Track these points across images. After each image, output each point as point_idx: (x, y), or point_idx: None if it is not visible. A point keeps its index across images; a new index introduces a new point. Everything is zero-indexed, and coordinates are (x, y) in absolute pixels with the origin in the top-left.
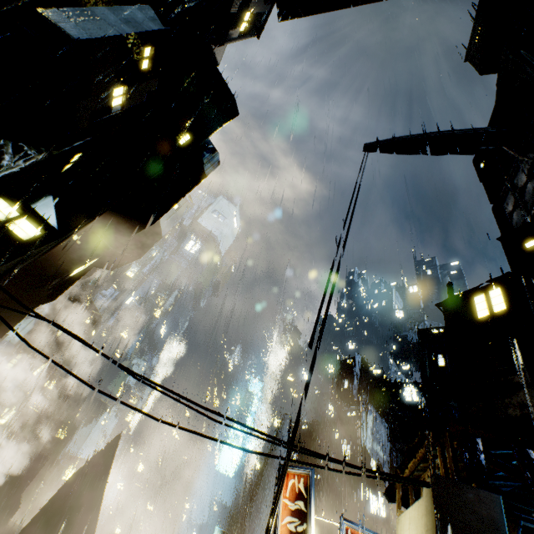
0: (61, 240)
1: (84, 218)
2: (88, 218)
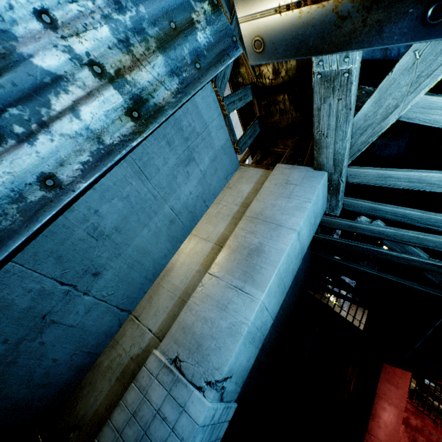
0: None
1: None
2: None
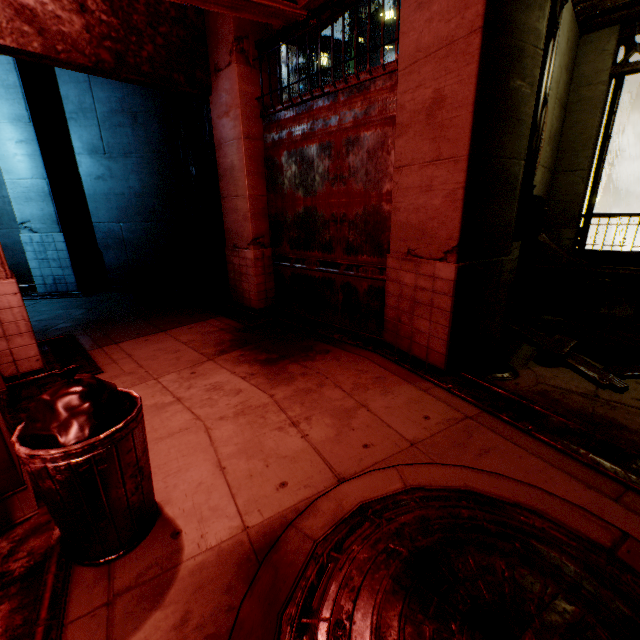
0: None
1: None
2: None
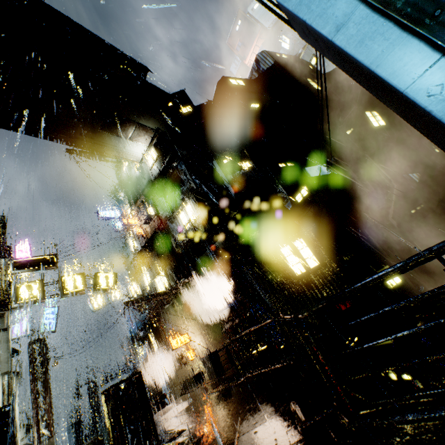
0: (333, 156)
1: (312, 153)
2: (312, 152)
